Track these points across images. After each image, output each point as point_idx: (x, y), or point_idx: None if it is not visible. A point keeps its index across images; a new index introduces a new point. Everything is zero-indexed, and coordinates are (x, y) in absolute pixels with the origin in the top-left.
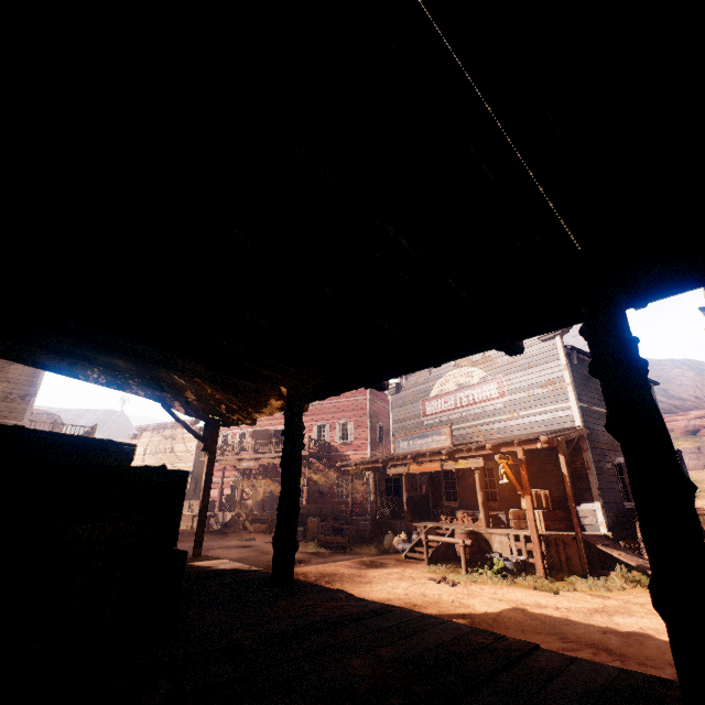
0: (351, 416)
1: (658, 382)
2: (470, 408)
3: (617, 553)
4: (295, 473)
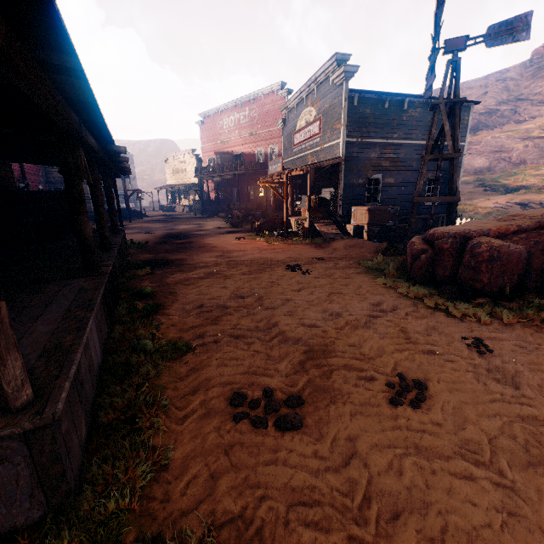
0: (277, 142)
1: (478, 102)
2: (309, 141)
3: (320, 229)
4: (109, 201)
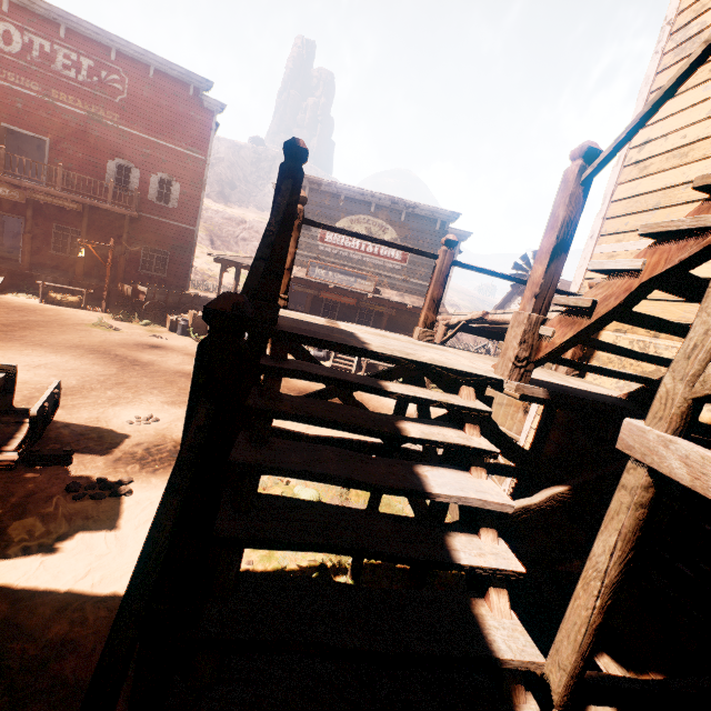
0: (179, 176)
1: None
2: (373, 257)
3: None
4: None
